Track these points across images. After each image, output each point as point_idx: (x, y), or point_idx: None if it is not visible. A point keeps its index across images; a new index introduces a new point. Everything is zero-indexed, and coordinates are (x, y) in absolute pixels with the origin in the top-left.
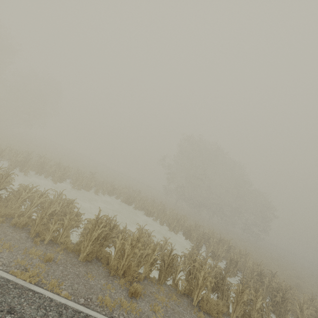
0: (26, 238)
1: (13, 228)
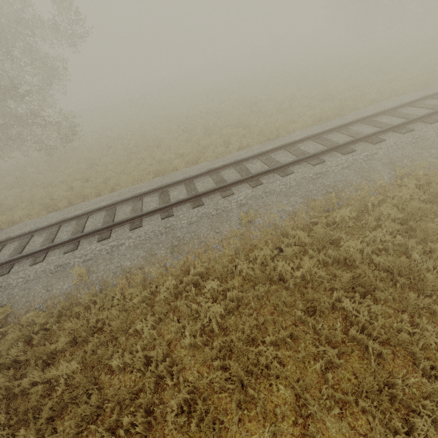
0: None
1: None
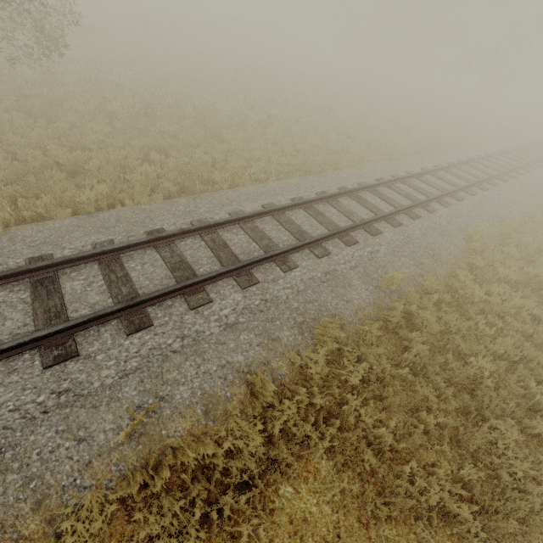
0: None
1: None
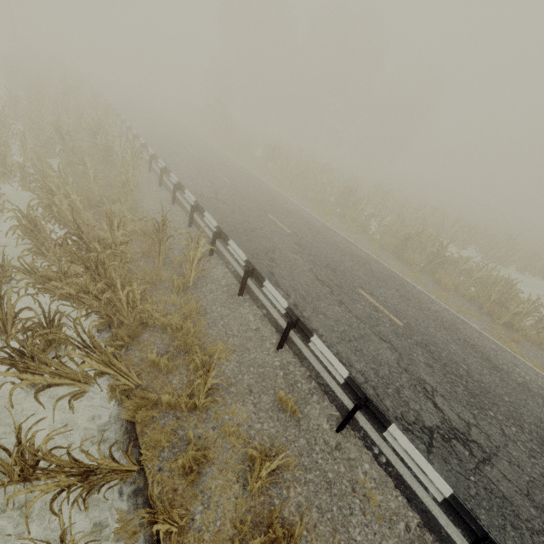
0: (479, 312)
1: (463, 299)
